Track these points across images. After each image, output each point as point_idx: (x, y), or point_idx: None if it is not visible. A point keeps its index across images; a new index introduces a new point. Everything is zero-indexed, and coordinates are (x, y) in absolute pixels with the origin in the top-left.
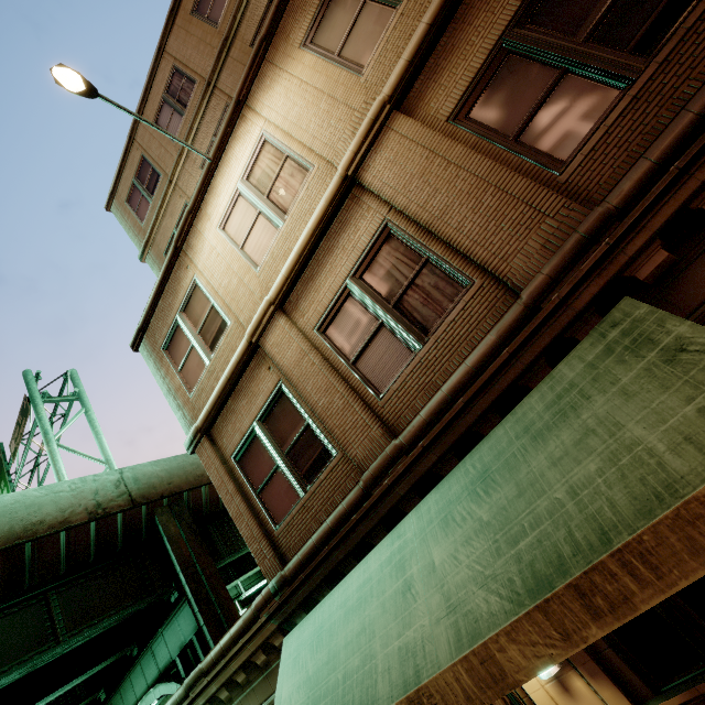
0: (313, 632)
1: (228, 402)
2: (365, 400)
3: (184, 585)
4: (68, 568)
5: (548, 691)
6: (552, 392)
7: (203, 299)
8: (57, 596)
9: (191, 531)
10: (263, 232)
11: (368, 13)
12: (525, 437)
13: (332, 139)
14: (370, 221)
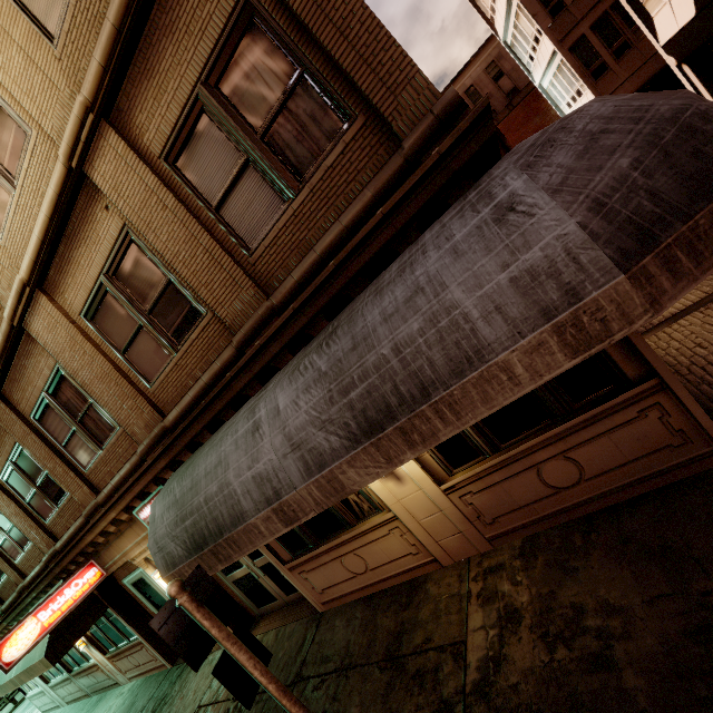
0: None
1: None
2: (10, 561)
3: None
4: None
5: (88, 650)
6: None
7: None
8: None
9: None
10: None
11: None
12: None
13: None
14: None
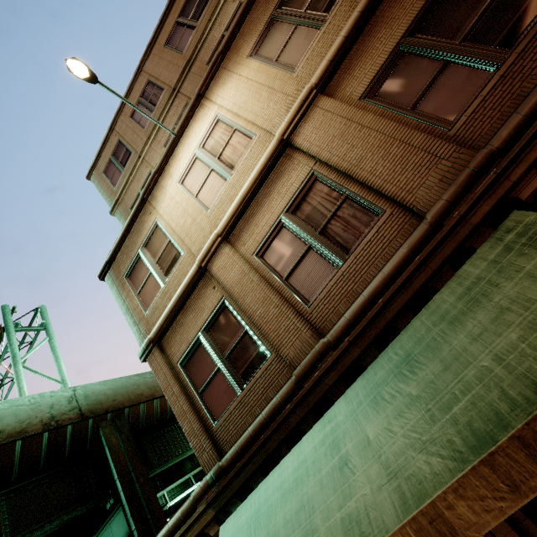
0: (250, 517)
1: (178, 317)
2: (295, 308)
3: (120, 492)
4: (19, 475)
5: None
6: (461, 287)
7: (162, 236)
8: (6, 502)
9: (129, 442)
10: (214, 184)
11: (299, 33)
12: (443, 324)
13: (270, 116)
14: (300, 172)
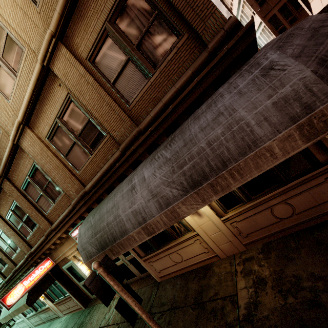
0: None
1: None
2: (9, 257)
3: None
4: None
5: (45, 300)
6: None
7: None
8: None
9: None
10: None
11: None
12: None
13: None
14: None
